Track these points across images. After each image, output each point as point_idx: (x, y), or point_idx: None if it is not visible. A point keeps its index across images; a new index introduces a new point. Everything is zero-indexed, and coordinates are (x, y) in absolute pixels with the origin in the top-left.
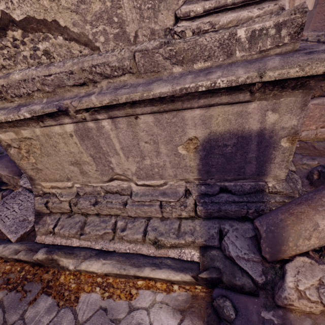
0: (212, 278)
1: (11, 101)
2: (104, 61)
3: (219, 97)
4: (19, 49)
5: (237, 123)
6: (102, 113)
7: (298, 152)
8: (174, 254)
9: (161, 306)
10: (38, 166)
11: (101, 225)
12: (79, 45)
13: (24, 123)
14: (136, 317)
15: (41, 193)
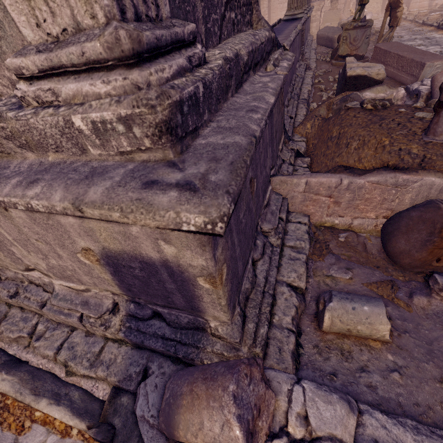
0: (99, 440)
1: None
2: None
3: None
4: None
5: (130, 245)
6: None
7: (336, 252)
8: (87, 385)
9: None
10: None
11: (20, 324)
12: None
13: None
14: None
15: None
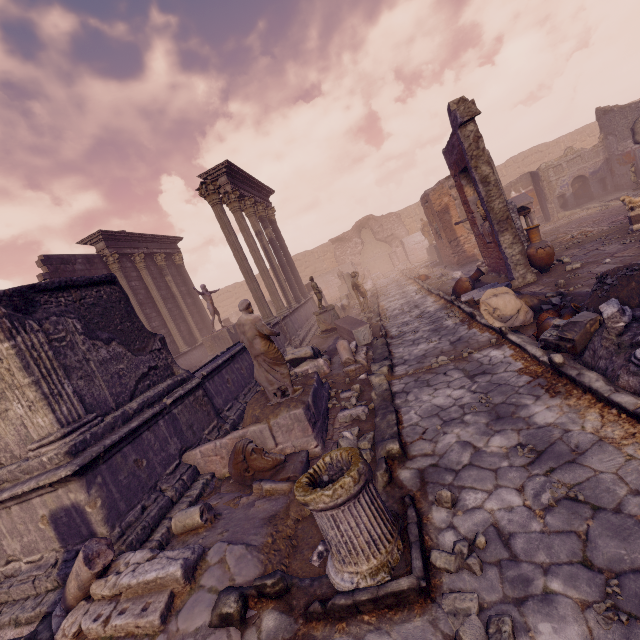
0: (27, 639)
1: None
2: None
3: (41, 491)
4: None
5: (60, 501)
6: None
7: (223, 490)
8: (28, 630)
9: None
10: None
11: None
12: None
13: None
14: None
15: None
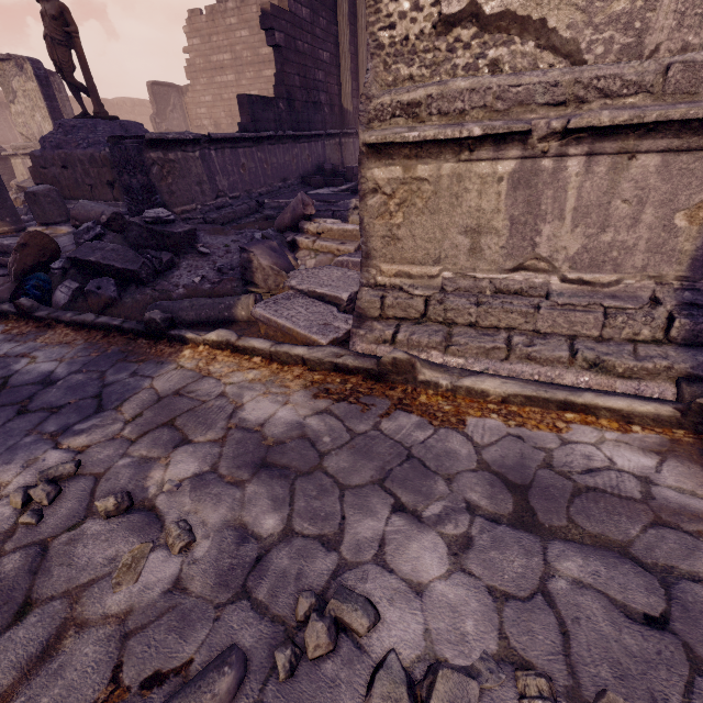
0: None
1: (421, 122)
2: (616, 73)
3: None
4: (453, 54)
5: None
6: (584, 144)
7: None
8: (626, 387)
9: (616, 445)
10: (398, 232)
11: (484, 338)
12: (555, 57)
13: (435, 152)
14: (578, 450)
15: (372, 283)
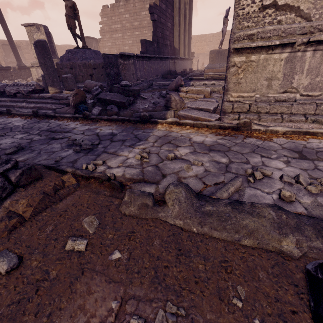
0: None
1: (253, 41)
2: None
3: None
4: (264, 18)
5: None
6: (313, 47)
7: None
8: None
9: None
10: (240, 80)
11: (272, 116)
12: (301, 19)
13: (259, 51)
14: (313, 144)
15: (228, 100)
